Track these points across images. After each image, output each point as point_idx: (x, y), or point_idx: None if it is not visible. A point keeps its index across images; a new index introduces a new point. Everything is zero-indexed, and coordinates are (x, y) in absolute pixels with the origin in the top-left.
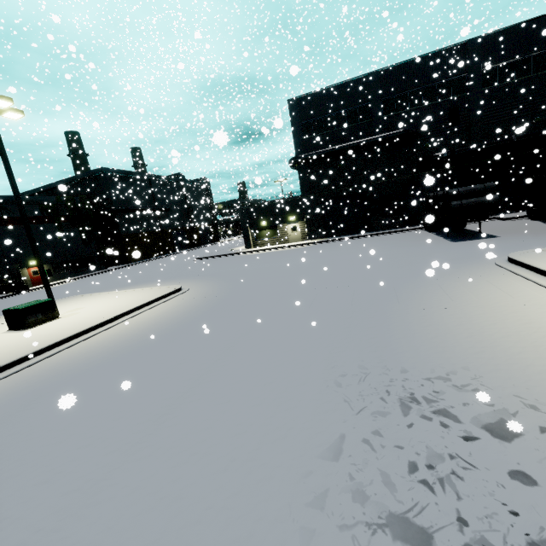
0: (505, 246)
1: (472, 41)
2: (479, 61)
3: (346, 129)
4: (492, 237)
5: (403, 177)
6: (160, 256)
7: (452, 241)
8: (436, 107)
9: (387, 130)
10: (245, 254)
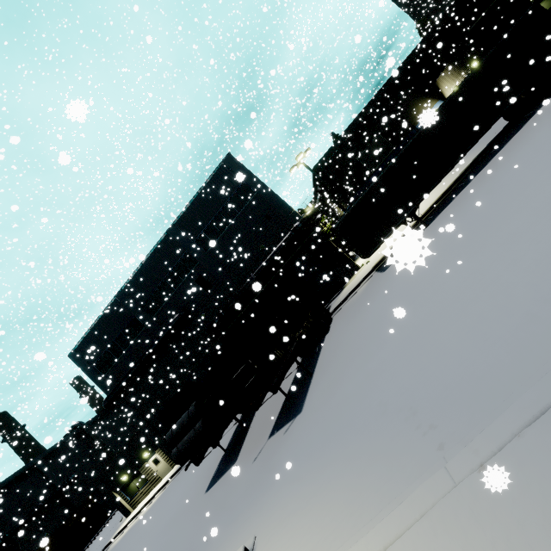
0: (191, 548)
1: (170, 230)
2: (187, 238)
3: (132, 345)
4: (232, 464)
5: (206, 352)
6: (84, 549)
7: (210, 482)
8: (185, 285)
9: (164, 324)
10: (112, 546)
